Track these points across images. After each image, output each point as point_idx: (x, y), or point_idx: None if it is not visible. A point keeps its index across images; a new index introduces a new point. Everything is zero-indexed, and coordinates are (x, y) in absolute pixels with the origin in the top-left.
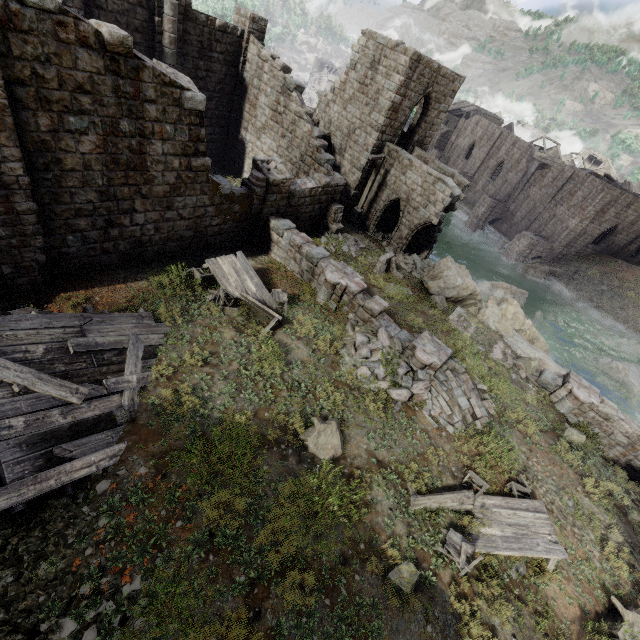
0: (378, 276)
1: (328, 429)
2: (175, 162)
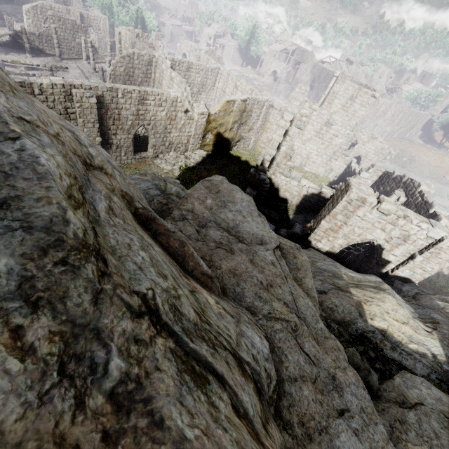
0: None
1: None
2: None
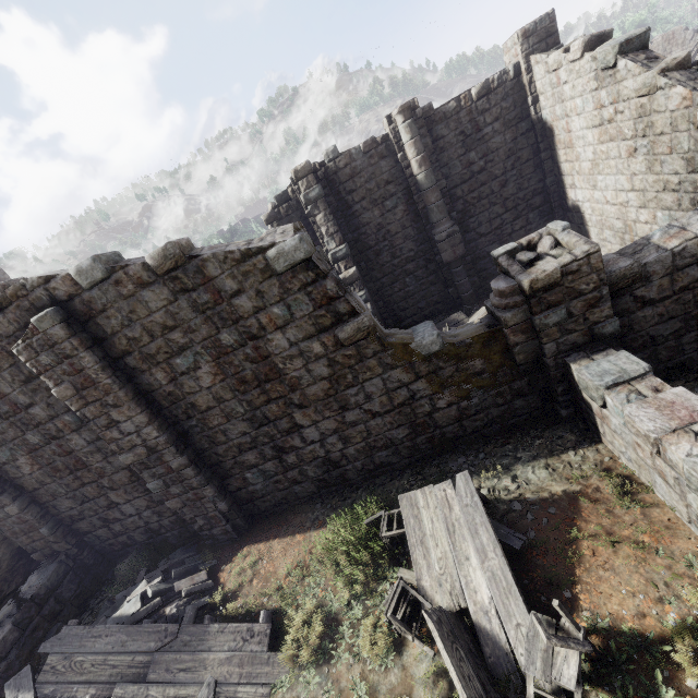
0: None
1: None
2: (315, 346)
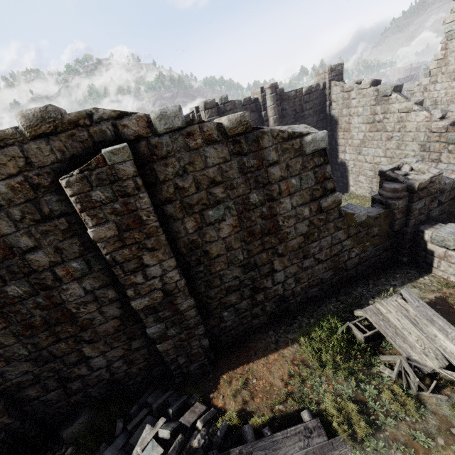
0: None
1: None
2: (304, 211)
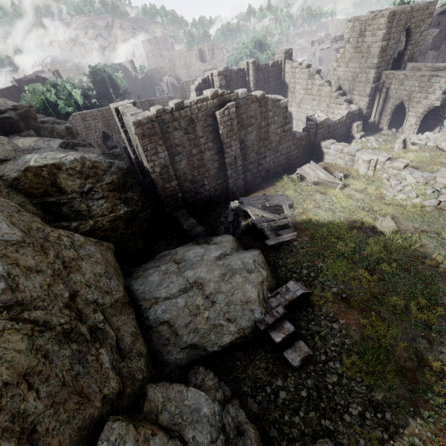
0: (398, 152)
1: (386, 220)
2: (278, 131)
